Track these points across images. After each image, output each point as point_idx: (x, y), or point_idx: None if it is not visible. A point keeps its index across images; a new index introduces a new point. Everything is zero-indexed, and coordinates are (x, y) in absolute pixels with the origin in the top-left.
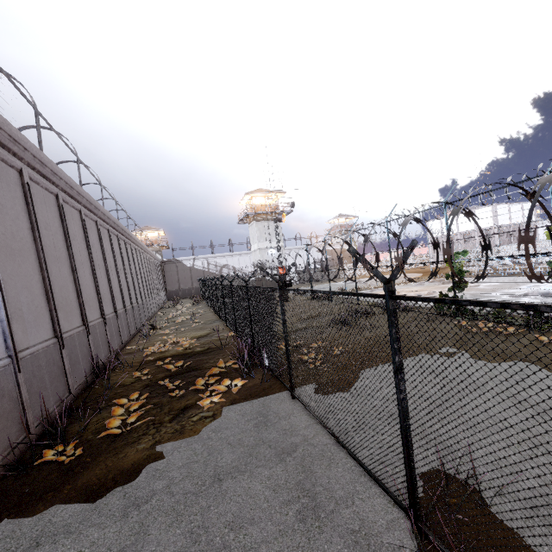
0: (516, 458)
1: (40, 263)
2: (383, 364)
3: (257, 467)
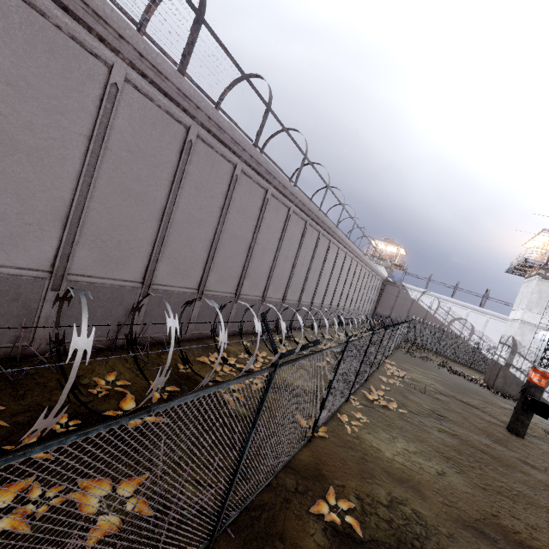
0: None
1: (79, 181)
2: None
3: None
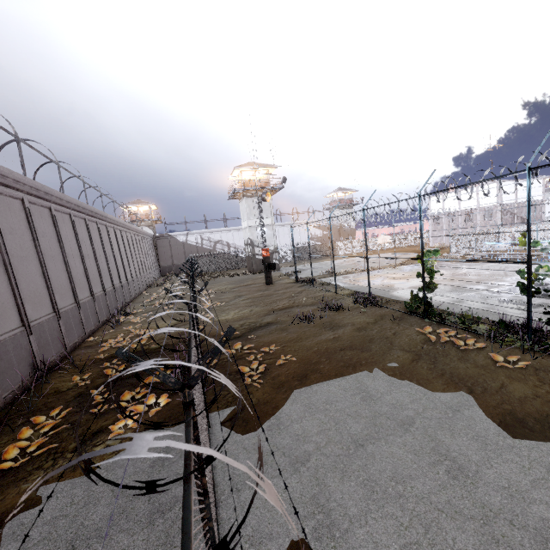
0: (396, 547)
1: None
2: (321, 382)
3: (121, 531)
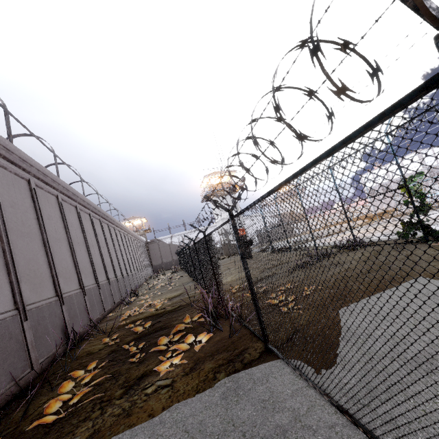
0: None
1: (0, 236)
2: (368, 297)
3: None
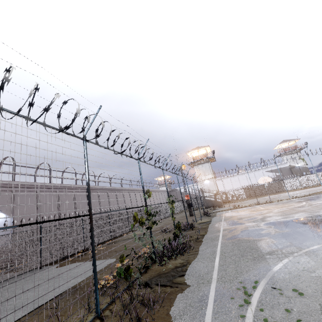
0: None
1: (37, 215)
2: (81, 262)
3: None
